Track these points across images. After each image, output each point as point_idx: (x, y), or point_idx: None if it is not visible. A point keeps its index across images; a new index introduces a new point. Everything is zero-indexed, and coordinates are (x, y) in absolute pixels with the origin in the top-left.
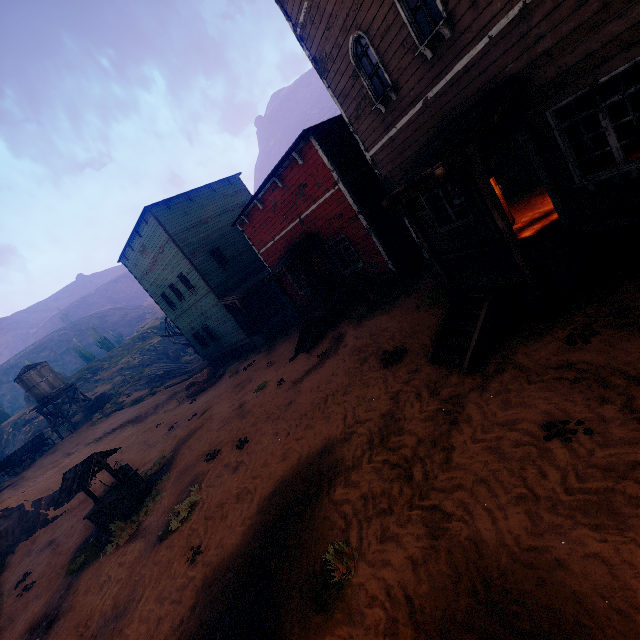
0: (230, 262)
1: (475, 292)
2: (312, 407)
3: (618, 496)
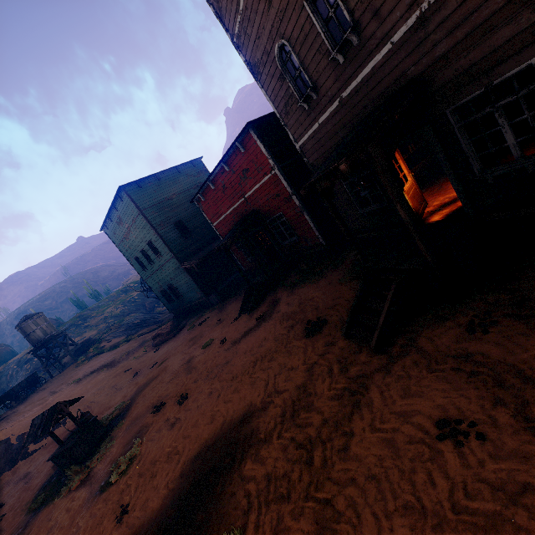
0: (191, 232)
1: (385, 273)
2: (243, 370)
3: (506, 525)
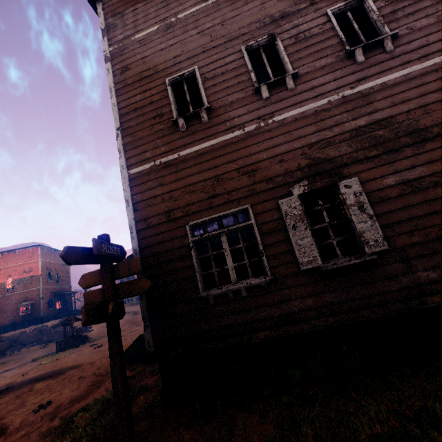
0: None
1: None
2: None
3: None
